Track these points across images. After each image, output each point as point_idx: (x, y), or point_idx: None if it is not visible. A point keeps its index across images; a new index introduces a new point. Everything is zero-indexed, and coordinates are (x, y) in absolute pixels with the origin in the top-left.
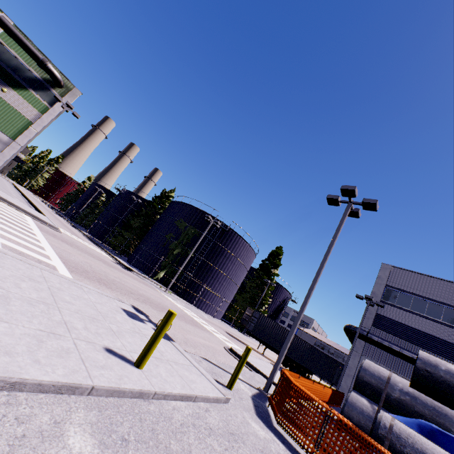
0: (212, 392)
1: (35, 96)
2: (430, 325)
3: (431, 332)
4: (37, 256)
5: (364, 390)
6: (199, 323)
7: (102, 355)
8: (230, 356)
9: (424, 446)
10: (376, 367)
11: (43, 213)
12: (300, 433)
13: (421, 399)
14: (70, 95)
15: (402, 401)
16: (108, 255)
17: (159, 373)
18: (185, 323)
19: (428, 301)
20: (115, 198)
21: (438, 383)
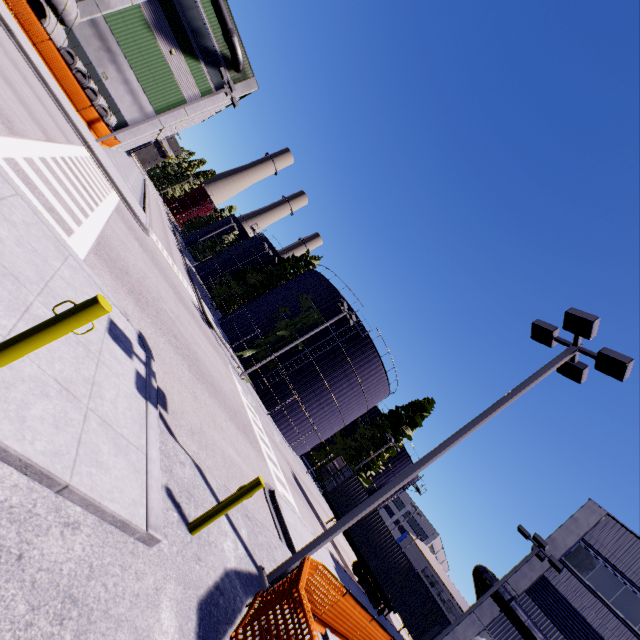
0: (123, 505)
1: (204, 72)
2: None
3: None
4: (58, 206)
5: None
6: (255, 435)
7: None
8: (262, 499)
9: None
10: None
11: (146, 211)
12: None
13: None
14: (244, 85)
15: None
16: (196, 296)
17: (28, 404)
18: (228, 418)
19: None
20: (246, 240)
21: None
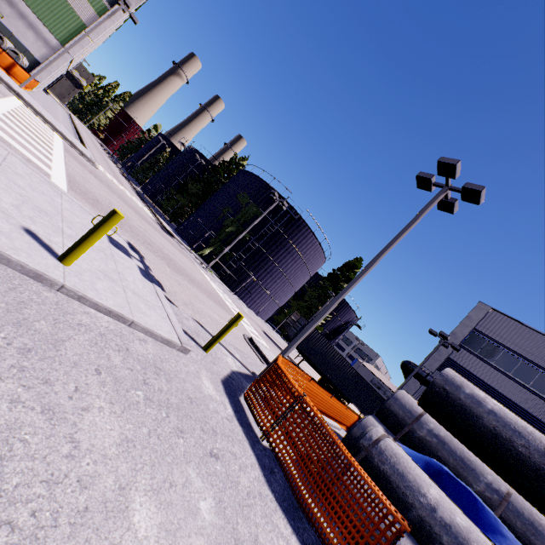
0: (165, 333)
1: None
2: (513, 387)
3: (510, 395)
4: (30, 157)
5: (386, 419)
6: (228, 307)
7: (10, 227)
8: (244, 342)
9: (407, 470)
10: (411, 401)
11: (85, 146)
12: (262, 411)
13: (451, 446)
14: None
15: (426, 442)
16: (152, 213)
17: (94, 283)
18: (206, 296)
19: (522, 360)
20: (178, 155)
21: (451, 405)
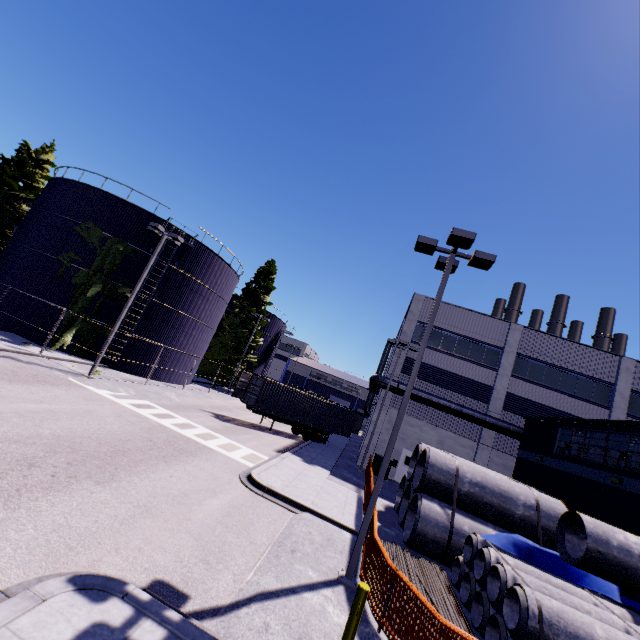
0: None
1: None
2: (458, 364)
3: (458, 372)
4: None
5: (431, 490)
6: (180, 436)
7: None
8: (259, 502)
9: (575, 625)
10: (443, 459)
11: None
12: None
13: (489, 486)
14: None
15: (472, 495)
16: None
17: None
18: (166, 466)
19: (458, 337)
20: None
21: (611, 566)
